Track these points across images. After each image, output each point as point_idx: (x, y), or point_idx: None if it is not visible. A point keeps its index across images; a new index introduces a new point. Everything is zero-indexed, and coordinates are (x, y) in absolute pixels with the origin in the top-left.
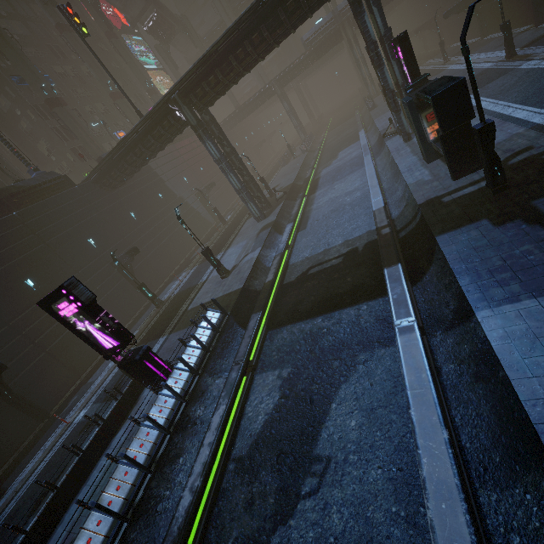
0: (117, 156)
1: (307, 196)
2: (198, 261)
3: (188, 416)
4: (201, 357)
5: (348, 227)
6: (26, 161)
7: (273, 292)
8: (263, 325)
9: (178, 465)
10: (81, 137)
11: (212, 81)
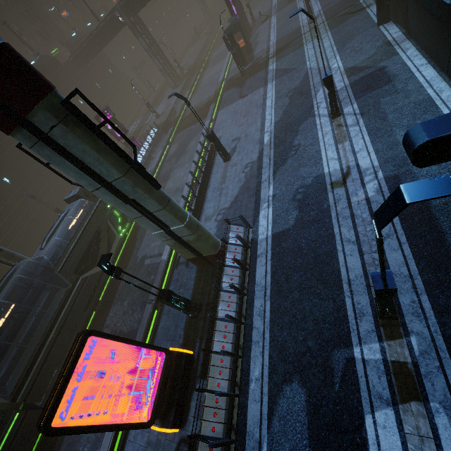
0: (86, 45)
1: (201, 73)
2: (142, 115)
3: (150, 156)
4: (152, 142)
5: (211, 91)
6: (31, 48)
7: (178, 121)
8: (174, 132)
9: (150, 166)
10: (47, 23)
11: (138, 0)
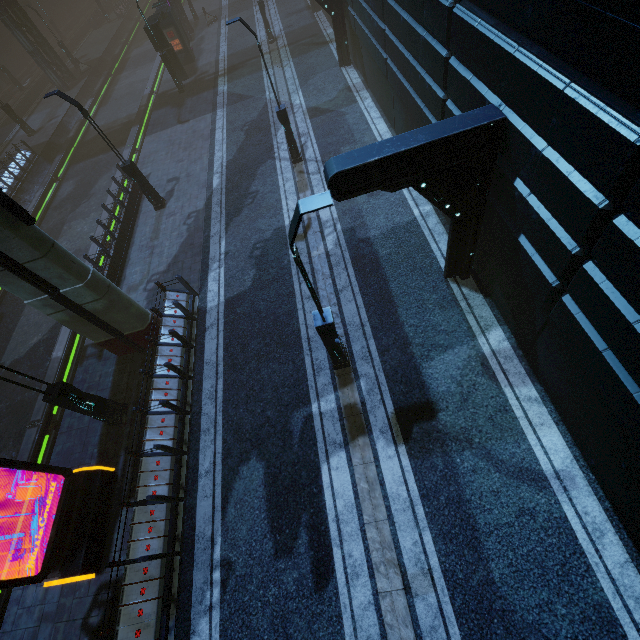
0: None
1: (113, 76)
2: None
3: (19, 198)
4: (22, 174)
5: (132, 107)
6: None
7: (75, 146)
8: (67, 162)
9: None
10: None
11: None
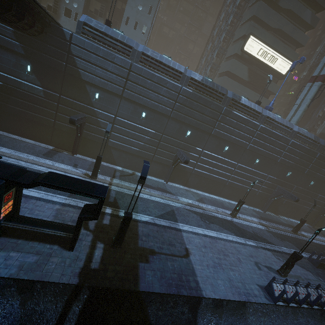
0: None
1: None
2: None
3: None
4: None
5: None
6: None
7: None
8: None
9: None
10: None
11: None
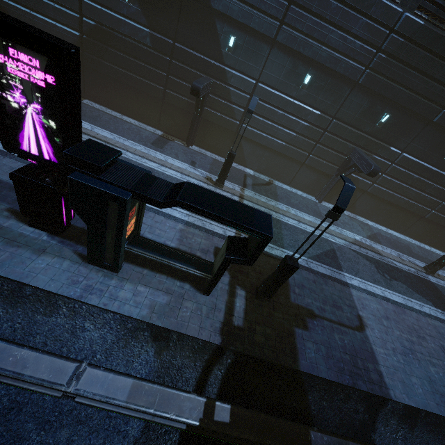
0: None
1: None
2: None
3: None
4: None
5: None
6: None
7: None
8: None
9: None
10: None
11: None
